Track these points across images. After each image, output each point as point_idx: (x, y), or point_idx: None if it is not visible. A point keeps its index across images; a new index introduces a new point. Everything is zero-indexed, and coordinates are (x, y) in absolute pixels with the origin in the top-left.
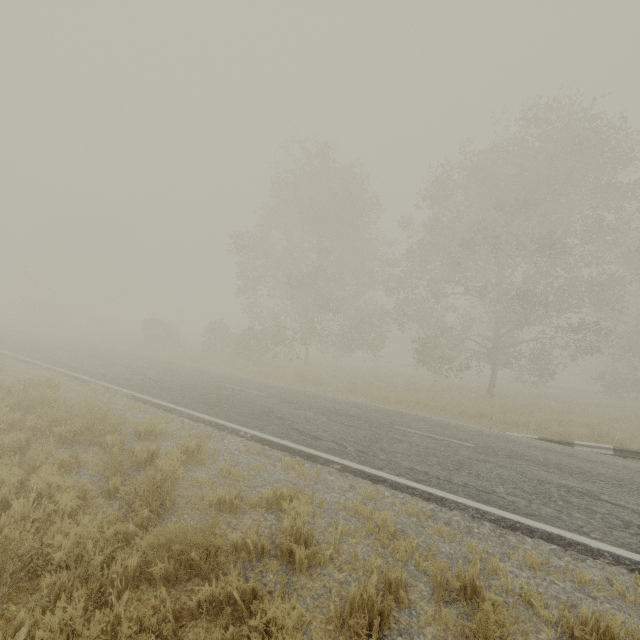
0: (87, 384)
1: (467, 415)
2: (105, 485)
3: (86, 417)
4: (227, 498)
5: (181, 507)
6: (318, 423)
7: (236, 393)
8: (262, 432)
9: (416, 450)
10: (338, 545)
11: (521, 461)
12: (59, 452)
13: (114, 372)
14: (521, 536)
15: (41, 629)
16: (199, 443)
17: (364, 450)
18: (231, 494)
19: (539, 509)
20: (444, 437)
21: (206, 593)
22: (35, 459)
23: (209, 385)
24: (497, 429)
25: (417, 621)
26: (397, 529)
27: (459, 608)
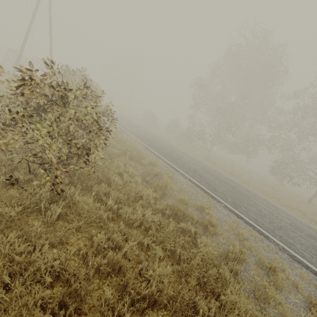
0: (128, 135)
1: (290, 207)
2: (146, 178)
3: (138, 152)
4: (185, 199)
5: (168, 195)
6: (216, 183)
7: (181, 157)
8: (193, 179)
9: (260, 213)
10: (222, 232)
11: (314, 240)
12: (132, 162)
13: (136, 132)
14: (301, 266)
15: (147, 213)
16: (172, 175)
17: (235, 203)
18: (186, 198)
19: (315, 262)
20: (275, 213)
21: (182, 225)
22: (124, 161)
23: (170, 150)
24: (305, 221)
25: (248, 267)
26: (246, 238)
27: (265, 272)
